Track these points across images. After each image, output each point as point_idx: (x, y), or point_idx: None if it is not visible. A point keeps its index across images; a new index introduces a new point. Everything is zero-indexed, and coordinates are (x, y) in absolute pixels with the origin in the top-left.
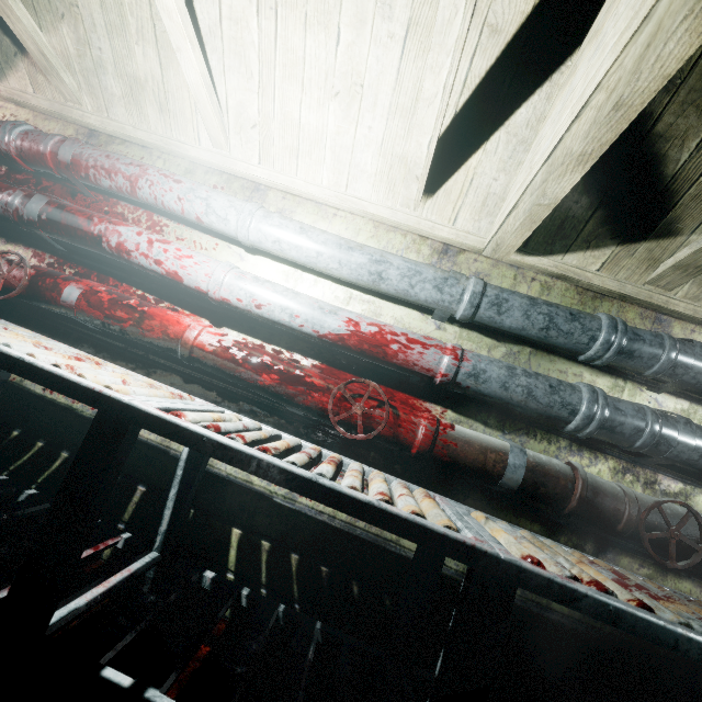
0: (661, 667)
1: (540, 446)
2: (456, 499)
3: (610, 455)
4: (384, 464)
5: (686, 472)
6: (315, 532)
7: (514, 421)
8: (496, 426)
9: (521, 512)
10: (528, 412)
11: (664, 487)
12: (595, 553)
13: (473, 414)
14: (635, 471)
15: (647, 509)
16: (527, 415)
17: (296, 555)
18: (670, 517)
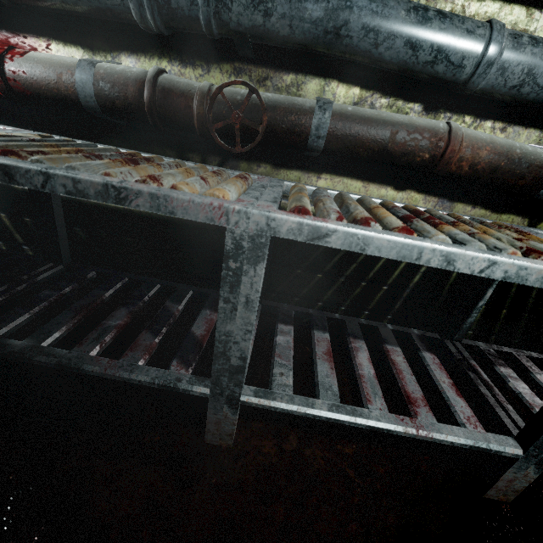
0: (278, 238)
1: (151, 64)
2: (96, 141)
3: (221, 56)
4: (24, 122)
5: (298, 57)
6: (6, 195)
7: (119, 38)
8: (103, 49)
9: (152, 141)
10: (93, 12)
11: (276, 82)
12: (220, 164)
13: (76, 40)
14: (247, 69)
15: (210, 98)
16: (128, 26)
17: (4, 214)
18: (238, 103)
